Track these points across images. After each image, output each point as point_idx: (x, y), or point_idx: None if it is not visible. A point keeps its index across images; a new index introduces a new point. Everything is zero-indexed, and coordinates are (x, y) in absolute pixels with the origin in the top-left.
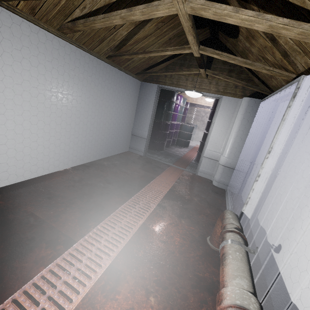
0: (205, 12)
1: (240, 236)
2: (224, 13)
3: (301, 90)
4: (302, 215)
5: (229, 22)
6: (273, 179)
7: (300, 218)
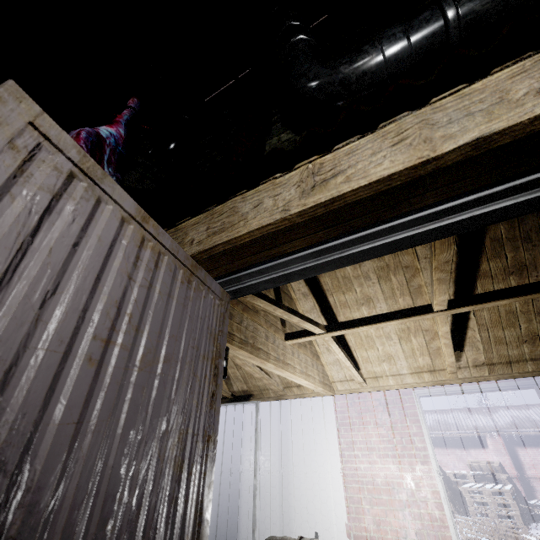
0: (239, 360)
1: (304, 537)
2: (250, 365)
3: (259, 410)
4: (291, 503)
5: (245, 368)
6: (235, 495)
7: (290, 507)
